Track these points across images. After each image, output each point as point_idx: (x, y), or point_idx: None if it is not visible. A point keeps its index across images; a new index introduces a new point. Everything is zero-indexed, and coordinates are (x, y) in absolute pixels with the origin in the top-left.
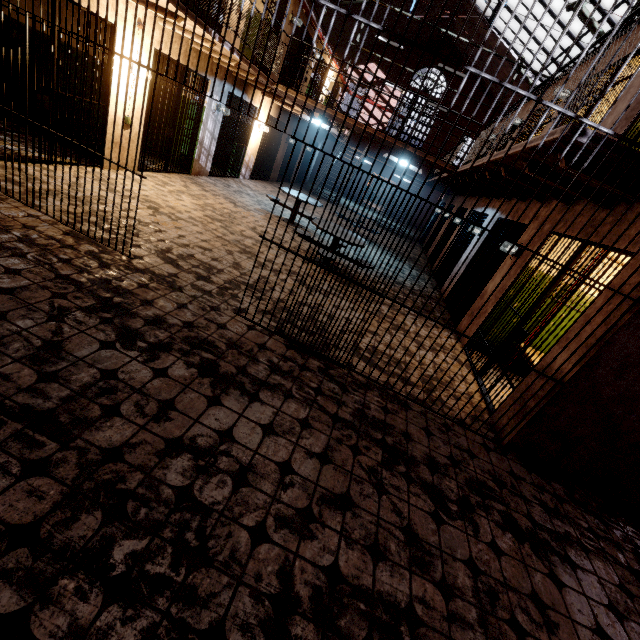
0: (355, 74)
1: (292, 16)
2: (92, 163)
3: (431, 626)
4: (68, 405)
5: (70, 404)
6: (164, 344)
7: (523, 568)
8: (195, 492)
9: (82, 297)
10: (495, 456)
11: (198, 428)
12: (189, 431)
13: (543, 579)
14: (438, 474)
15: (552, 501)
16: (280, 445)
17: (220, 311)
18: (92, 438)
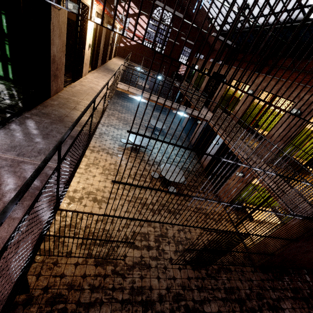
0: (121, 8)
1: (106, 24)
2: None
3: None
4: None
5: None
6: (171, 310)
7: None
8: None
9: (136, 309)
10: (255, 274)
11: None
12: None
13: None
14: (250, 300)
15: (271, 284)
16: None
17: (167, 268)
18: None
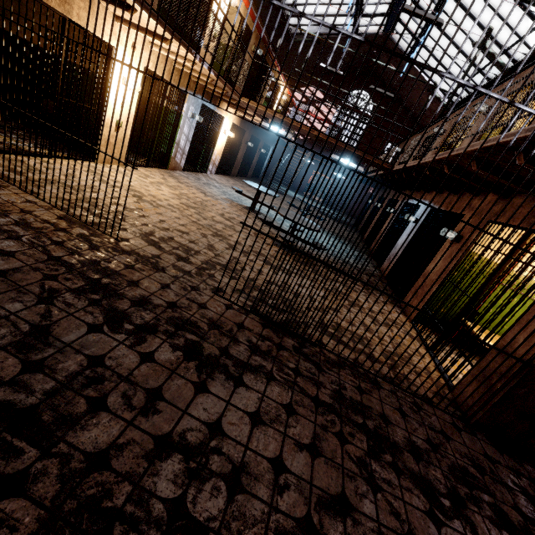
0: (299, 94)
1: (254, 47)
2: (85, 158)
3: None
4: (52, 399)
5: (54, 398)
6: (150, 326)
7: None
8: (188, 505)
9: (72, 278)
10: (467, 437)
11: (187, 421)
12: (178, 425)
13: None
14: (422, 462)
15: (531, 487)
16: (269, 437)
17: (200, 291)
18: (76, 440)
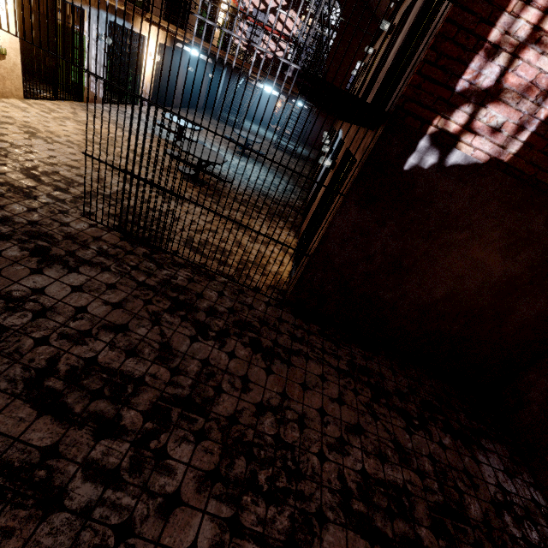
0: None
1: None
2: None
3: (152, 386)
4: None
5: None
6: (5, 235)
7: (247, 364)
8: None
9: None
10: (272, 309)
11: (16, 286)
12: (8, 288)
13: (259, 370)
14: (212, 317)
15: (302, 334)
16: (83, 297)
17: (68, 214)
18: None
